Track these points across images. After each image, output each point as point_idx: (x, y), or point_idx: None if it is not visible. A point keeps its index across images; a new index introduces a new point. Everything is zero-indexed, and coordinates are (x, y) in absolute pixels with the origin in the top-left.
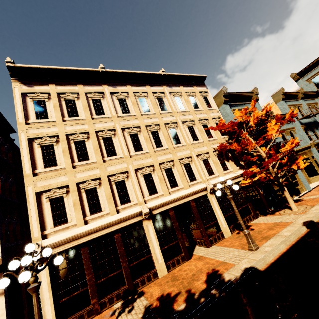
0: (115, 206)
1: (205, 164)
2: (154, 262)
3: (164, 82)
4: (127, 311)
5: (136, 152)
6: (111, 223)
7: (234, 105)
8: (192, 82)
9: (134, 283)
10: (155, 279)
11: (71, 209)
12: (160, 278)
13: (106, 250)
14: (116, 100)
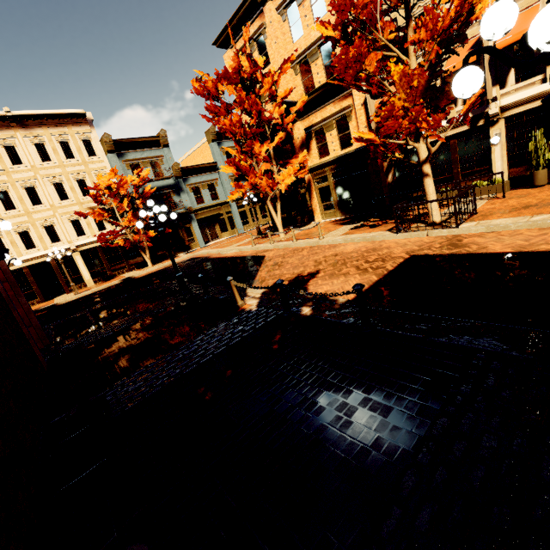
0: None
1: (74, 225)
2: None
3: (15, 123)
4: None
5: None
6: None
7: (129, 153)
8: (64, 120)
9: None
10: None
11: None
12: None
13: None
14: None
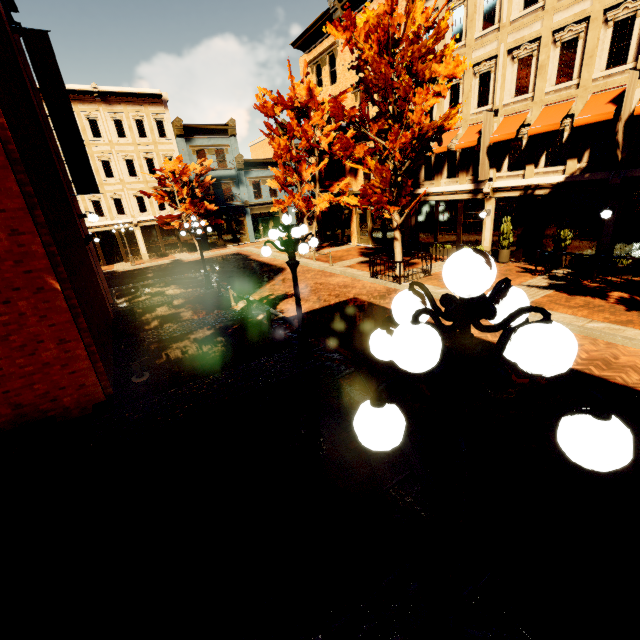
0: None
1: (139, 201)
2: None
3: (99, 99)
4: None
5: None
6: None
7: (197, 139)
8: (142, 99)
9: None
10: None
11: None
12: None
13: None
14: None
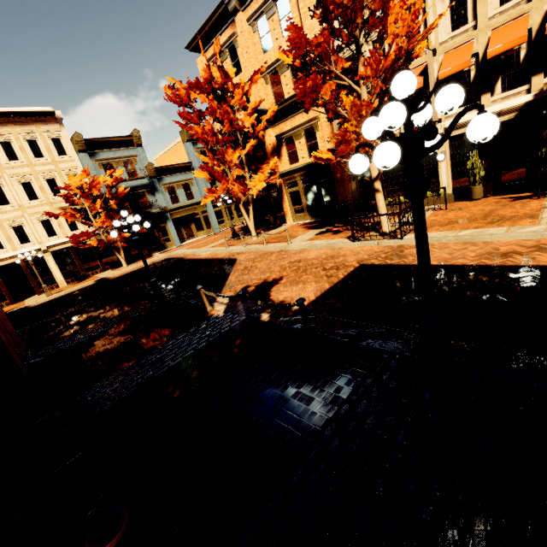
0: None
1: (45, 225)
2: None
3: None
4: None
5: None
6: None
7: (102, 153)
8: (31, 118)
9: None
10: None
11: None
12: None
13: None
14: None
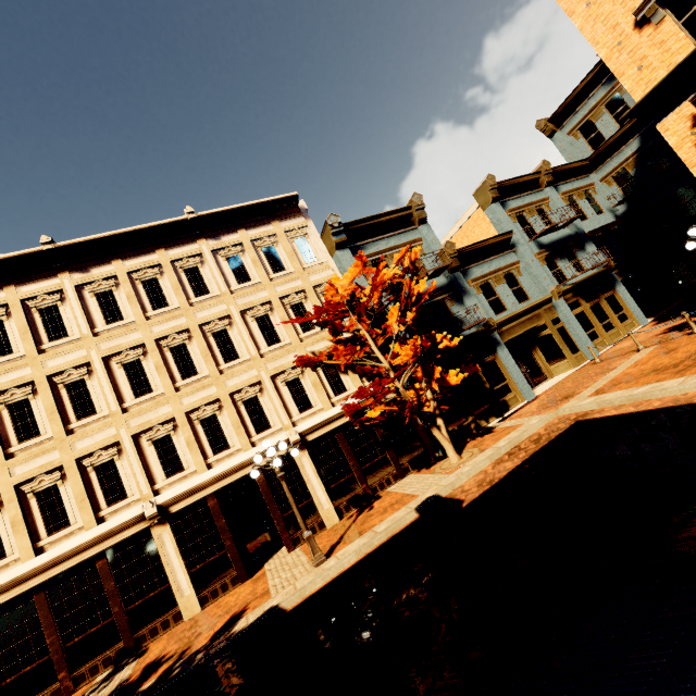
0: (98, 510)
1: (292, 390)
2: (176, 597)
3: (200, 232)
4: (99, 691)
5: (137, 400)
6: (84, 545)
7: (368, 245)
8: (267, 214)
9: (136, 636)
10: (178, 624)
11: (11, 531)
12: (185, 622)
13: (82, 591)
14: (92, 300)
